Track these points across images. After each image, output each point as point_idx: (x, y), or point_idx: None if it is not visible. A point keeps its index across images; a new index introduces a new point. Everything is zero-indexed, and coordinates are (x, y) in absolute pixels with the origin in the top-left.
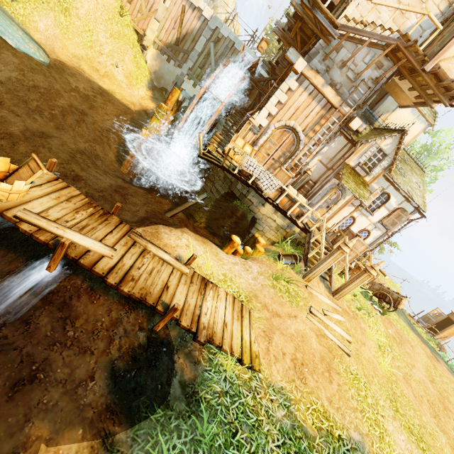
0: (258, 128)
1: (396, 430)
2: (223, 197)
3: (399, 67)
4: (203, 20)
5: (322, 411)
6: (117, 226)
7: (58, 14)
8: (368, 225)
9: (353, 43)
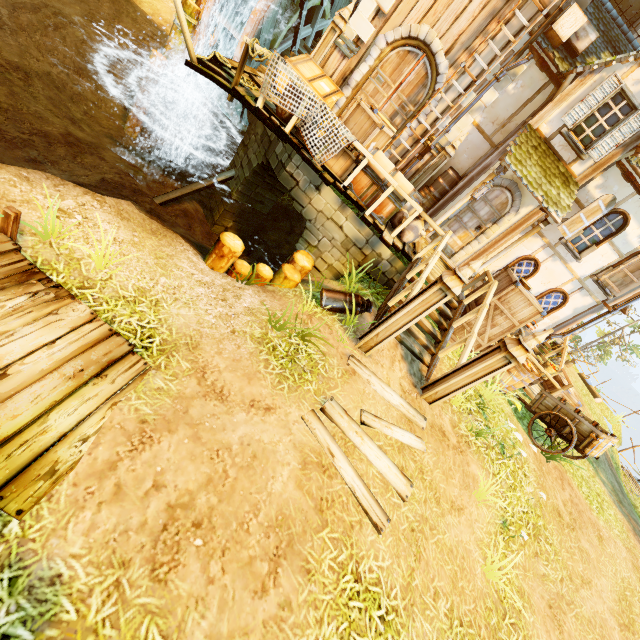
0: (354, 44)
1: None
2: (259, 177)
3: None
4: None
5: None
6: None
7: None
8: (566, 282)
9: None
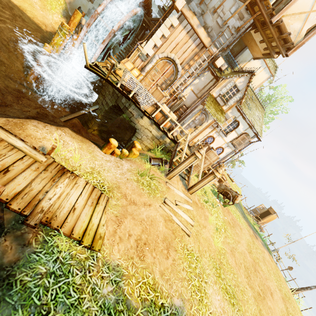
0: (146, 56)
1: (215, 292)
2: (112, 109)
3: (254, 20)
4: None
5: (152, 283)
6: None
7: None
8: (223, 144)
9: None
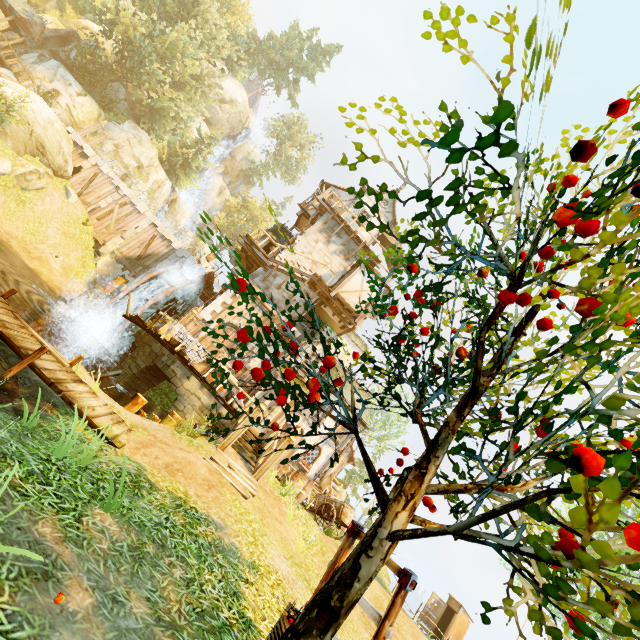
0: (202, 321)
1: (282, 560)
2: (143, 373)
3: (319, 296)
4: (171, 249)
5: (183, 491)
6: (3, 303)
7: (11, 201)
8: (318, 440)
9: (286, 275)
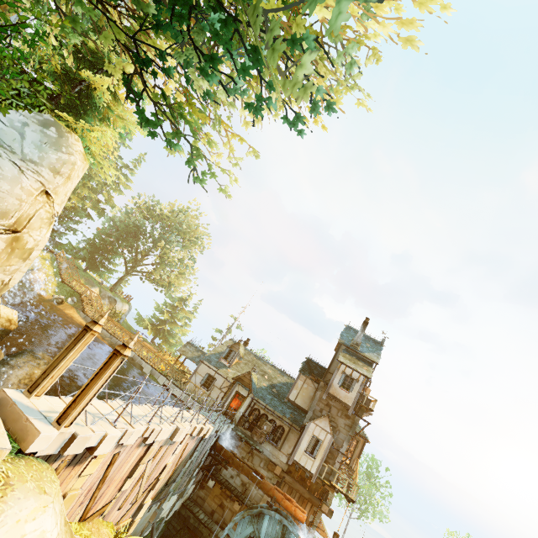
0: None
1: None
2: None
3: None
4: (199, 437)
5: None
6: None
7: None
8: None
9: None
